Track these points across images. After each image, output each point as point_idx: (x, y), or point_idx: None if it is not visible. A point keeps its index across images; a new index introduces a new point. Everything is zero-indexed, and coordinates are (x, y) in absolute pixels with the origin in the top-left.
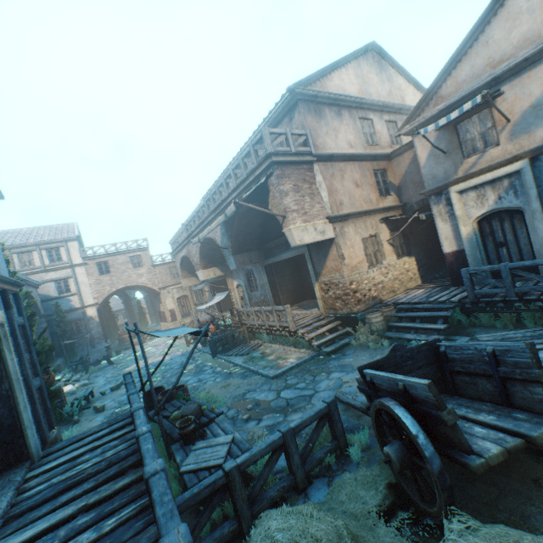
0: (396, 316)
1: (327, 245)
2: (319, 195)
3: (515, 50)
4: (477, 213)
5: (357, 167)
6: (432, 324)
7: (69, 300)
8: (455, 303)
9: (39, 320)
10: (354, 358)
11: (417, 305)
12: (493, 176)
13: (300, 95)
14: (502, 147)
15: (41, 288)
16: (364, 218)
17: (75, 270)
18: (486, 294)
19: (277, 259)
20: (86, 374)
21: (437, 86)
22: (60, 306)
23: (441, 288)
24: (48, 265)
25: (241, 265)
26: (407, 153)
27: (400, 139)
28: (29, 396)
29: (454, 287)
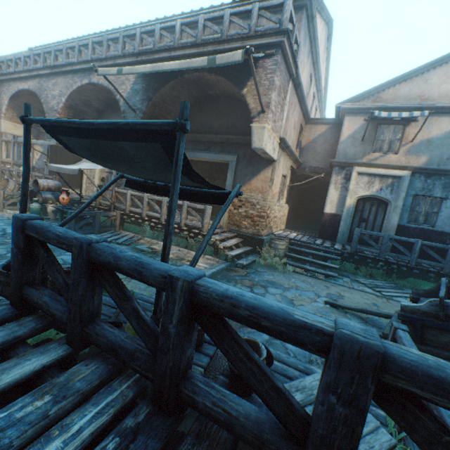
0: (291, 249)
1: (263, 165)
2: (283, 113)
3: (438, 98)
4: (362, 193)
5: (299, 112)
6: (326, 262)
7: None
8: (340, 251)
9: None
10: (272, 276)
11: (309, 244)
12: (386, 173)
13: (309, 3)
14: (399, 156)
15: None
16: (288, 158)
17: None
18: (357, 251)
19: (188, 155)
20: None
21: (382, 88)
22: None
23: (310, 236)
24: None
25: None
26: (322, 126)
27: (311, 113)
28: None
29: (320, 238)
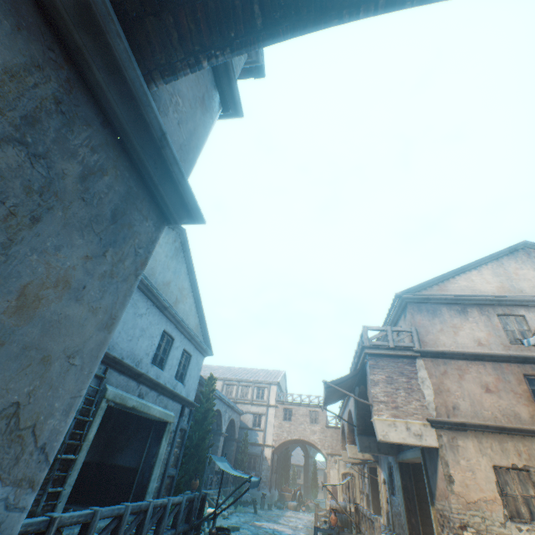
0: None
1: (435, 455)
2: (419, 391)
3: None
4: None
5: (489, 368)
6: None
7: (257, 434)
8: None
9: (232, 441)
10: None
11: None
12: None
13: (408, 298)
14: None
15: (244, 416)
16: (500, 435)
17: (268, 408)
18: None
19: (404, 456)
20: (233, 508)
21: None
22: (248, 436)
23: None
24: (254, 399)
25: (365, 449)
26: None
27: None
28: (163, 476)
29: None
